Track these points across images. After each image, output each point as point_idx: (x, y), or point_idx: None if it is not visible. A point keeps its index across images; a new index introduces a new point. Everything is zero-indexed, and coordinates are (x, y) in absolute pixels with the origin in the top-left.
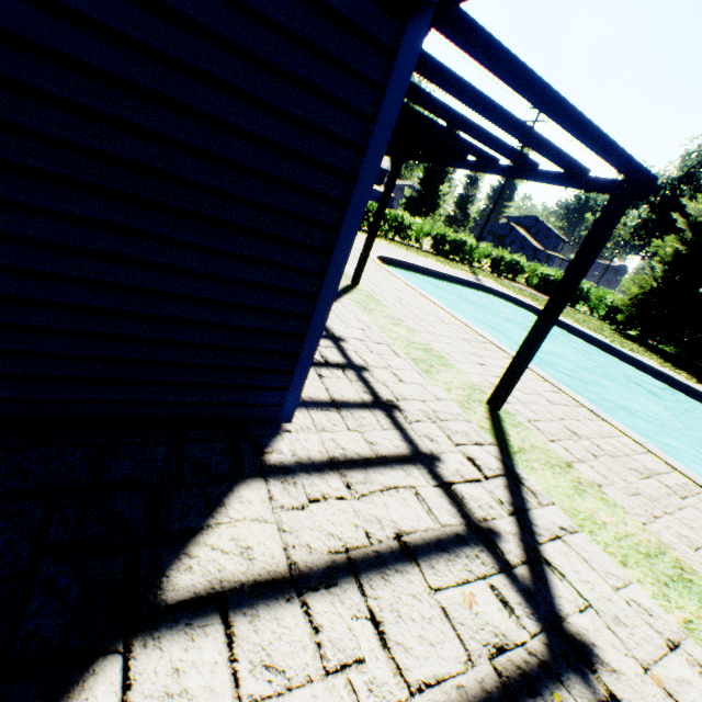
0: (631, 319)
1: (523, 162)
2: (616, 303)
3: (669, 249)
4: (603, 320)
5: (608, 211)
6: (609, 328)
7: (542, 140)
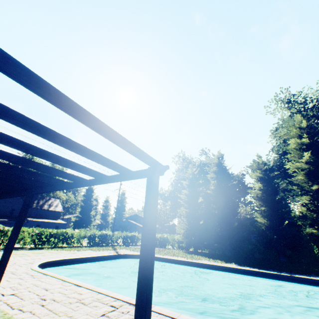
0: (188, 243)
1: (99, 175)
2: (179, 238)
3: (184, 211)
4: (179, 248)
5: (149, 184)
6: (183, 251)
7: (97, 155)
